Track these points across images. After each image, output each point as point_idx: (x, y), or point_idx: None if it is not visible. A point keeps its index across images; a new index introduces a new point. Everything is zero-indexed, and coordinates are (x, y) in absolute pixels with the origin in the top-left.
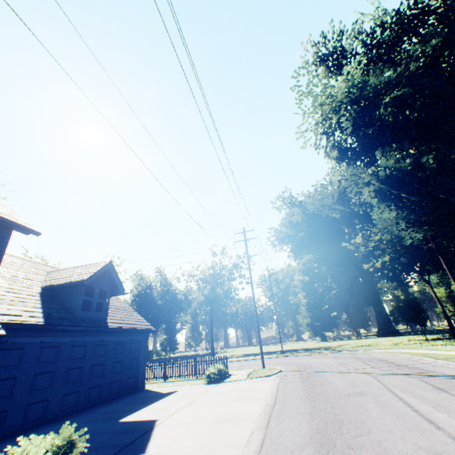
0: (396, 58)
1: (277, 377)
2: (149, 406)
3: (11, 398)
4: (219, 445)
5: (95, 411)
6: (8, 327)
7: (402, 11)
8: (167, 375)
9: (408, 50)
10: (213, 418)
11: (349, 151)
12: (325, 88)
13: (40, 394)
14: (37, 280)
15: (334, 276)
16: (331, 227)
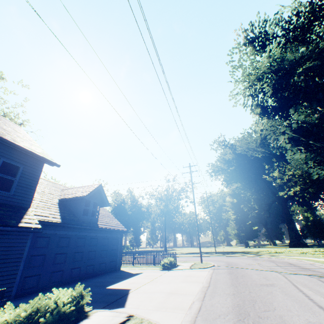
0: (308, 38)
1: (211, 269)
2: (124, 280)
3: (42, 267)
4: (171, 307)
5: (90, 280)
6: (41, 223)
7: (314, 2)
8: (135, 262)
9: (318, 32)
10: (167, 291)
11: (269, 108)
12: (252, 62)
13: (58, 266)
14: (56, 194)
15: (256, 200)
16: (255, 163)
